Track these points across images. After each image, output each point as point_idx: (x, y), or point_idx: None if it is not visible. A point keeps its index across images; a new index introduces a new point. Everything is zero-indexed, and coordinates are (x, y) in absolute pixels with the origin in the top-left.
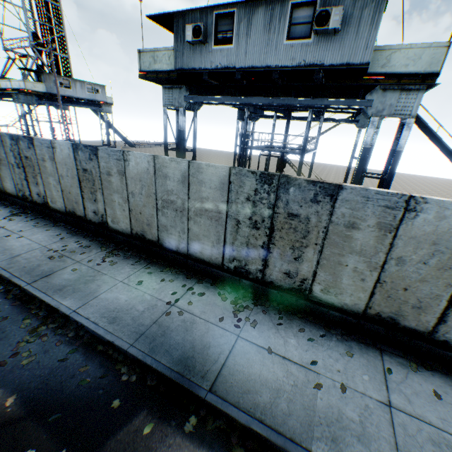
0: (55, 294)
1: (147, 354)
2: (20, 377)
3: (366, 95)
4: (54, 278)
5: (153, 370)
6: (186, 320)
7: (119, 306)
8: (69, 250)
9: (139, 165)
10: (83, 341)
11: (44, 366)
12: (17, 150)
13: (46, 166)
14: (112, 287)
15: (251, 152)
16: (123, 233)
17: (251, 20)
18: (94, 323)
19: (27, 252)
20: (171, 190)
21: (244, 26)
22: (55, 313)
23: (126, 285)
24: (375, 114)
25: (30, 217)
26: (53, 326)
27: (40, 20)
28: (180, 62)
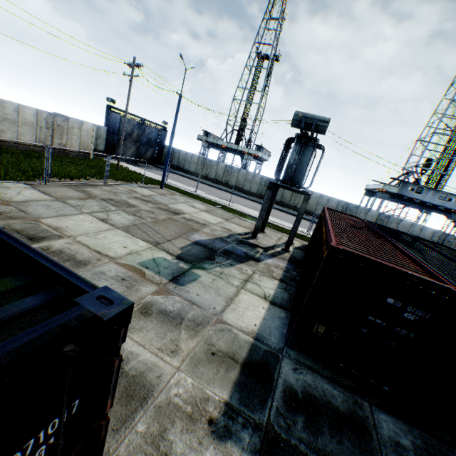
0: None
1: None
2: None
3: (450, 214)
4: None
5: None
6: None
7: None
8: None
9: (405, 223)
10: None
11: None
12: (345, 206)
13: (360, 214)
14: None
15: None
16: None
17: (428, 191)
18: None
19: None
20: (414, 230)
21: (425, 192)
22: None
23: None
24: (451, 219)
25: None
26: None
27: (244, 110)
28: (399, 192)
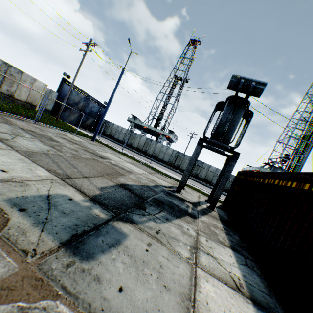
0: None
1: None
2: None
3: None
4: None
5: None
6: None
7: None
8: None
9: None
10: None
11: None
12: None
13: None
14: None
15: None
16: None
17: None
18: None
19: None
20: None
21: None
22: None
23: None
24: None
25: None
26: None
27: (162, 107)
28: None
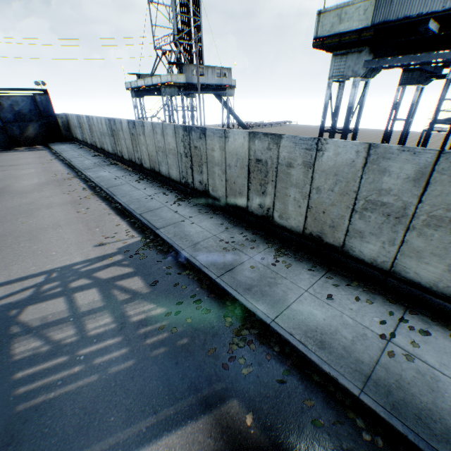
0: (245, 294)
1: (390, 412)
2: (247, 390)
3: None
4: (237, 274)
5: (408, 442)
6: (420, 370)
7: (319, 325)
8: (237, 242)
9: (339, 156)
10: (292, 361)
11: (265, 384)
12: (187, 140)
13: (214, 155)
14: (299, 296)
15: (409, 127)
16: (291, 230)
17: None
18: (301, 343)
19: (203, 240)
20: (386, 189)
21: None
22: (250, 316)
23: (314, 297)
24: None
25: (191, 202)
26: (254, 332)
27: (181, 14)
28: (383, 13)
